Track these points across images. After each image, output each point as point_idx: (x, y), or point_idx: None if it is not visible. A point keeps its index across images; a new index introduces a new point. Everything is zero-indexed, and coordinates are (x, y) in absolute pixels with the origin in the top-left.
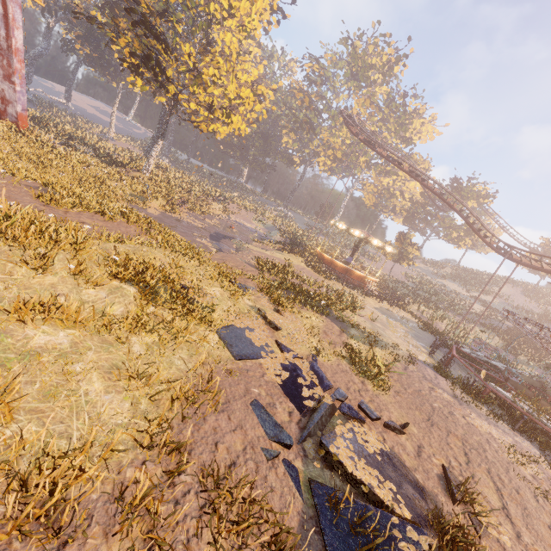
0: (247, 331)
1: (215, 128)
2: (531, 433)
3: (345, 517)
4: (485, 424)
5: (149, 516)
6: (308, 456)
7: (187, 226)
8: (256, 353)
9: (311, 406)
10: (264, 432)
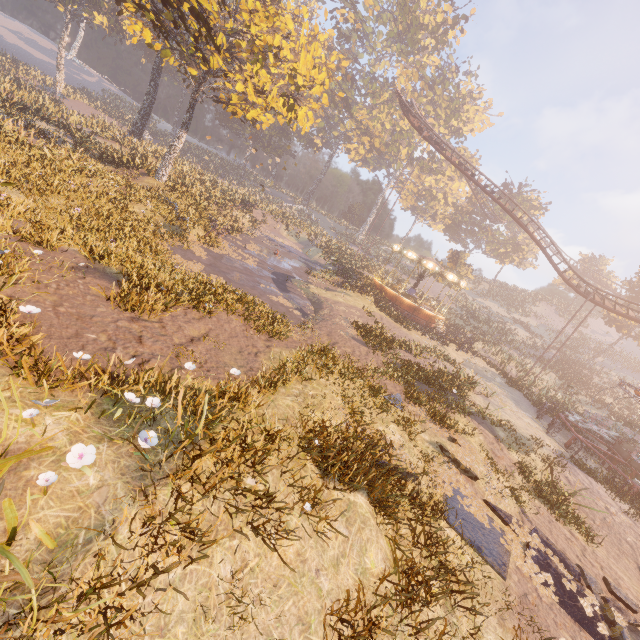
0: (460, 498)
1: (256, 115)
2: None
3: None
4: None
5: None
6: None
7: (245, 272)
8: (500, 546)
9: (608, 635)
10: None
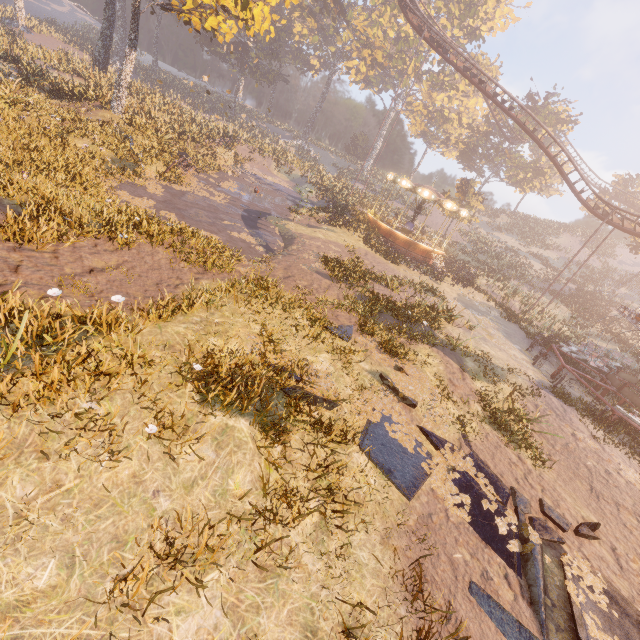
0: (387, 425)
1: (215, 23)
2: None
3: None
4: (636, 475)
5: None
6: None
7: (209, 209)
8: (419, 469)
9: (517, 552)
10: None
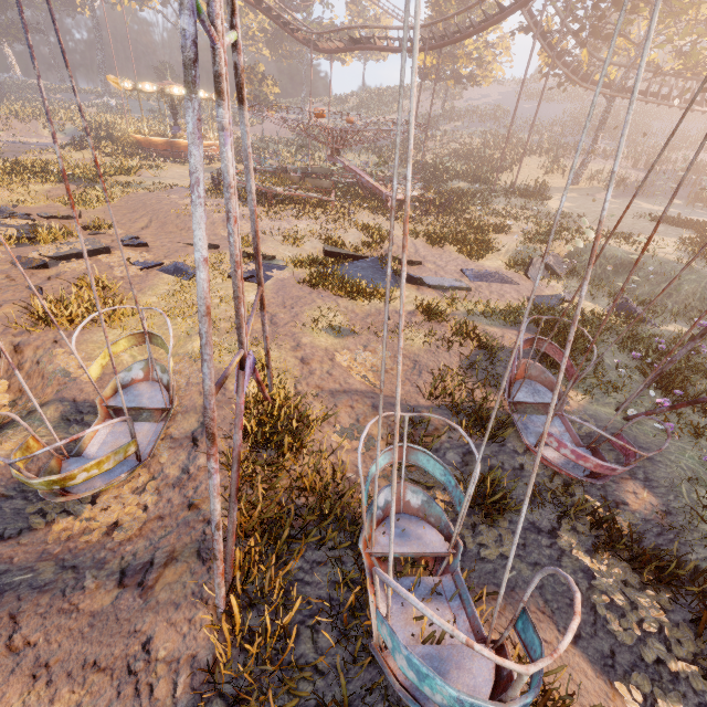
0: None
1: None
2: (239, 194)
3: None
4: None
5: None
6: None
7: None
8: None
9: None
10: None
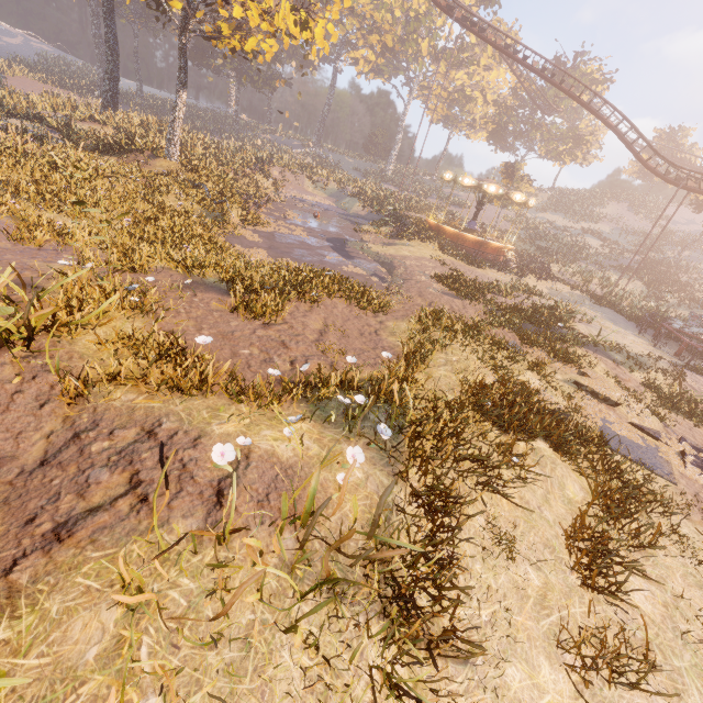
0: (610, 426)
1: (255, 44)
2: None
3: None
4: None
5: None
6: None
7: (303, 246)
8: (660, 459)
9: None
10: None
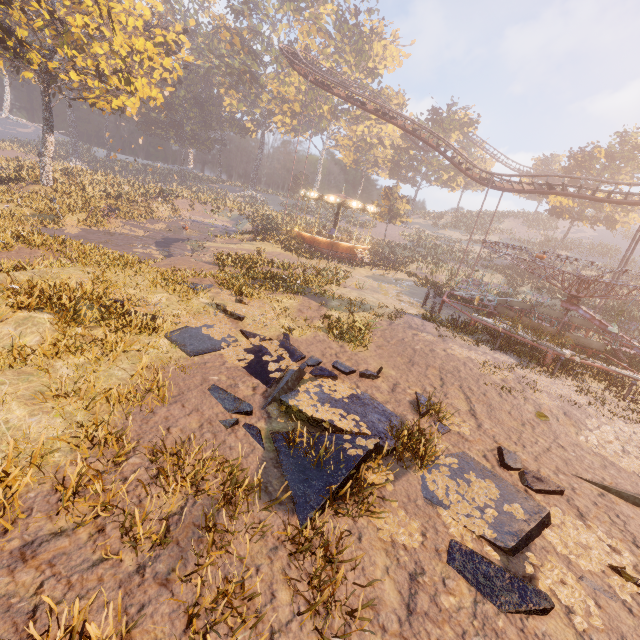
0: (205, 328)
1: (120, 103)
2: (509, 347)
3: (300, 447)
4: (465, 351)
5: (96, 495)
6: (272, 416)
7: (122, 238)
8: (216, 346)
9: (277, 377)
10: (224, 409)
